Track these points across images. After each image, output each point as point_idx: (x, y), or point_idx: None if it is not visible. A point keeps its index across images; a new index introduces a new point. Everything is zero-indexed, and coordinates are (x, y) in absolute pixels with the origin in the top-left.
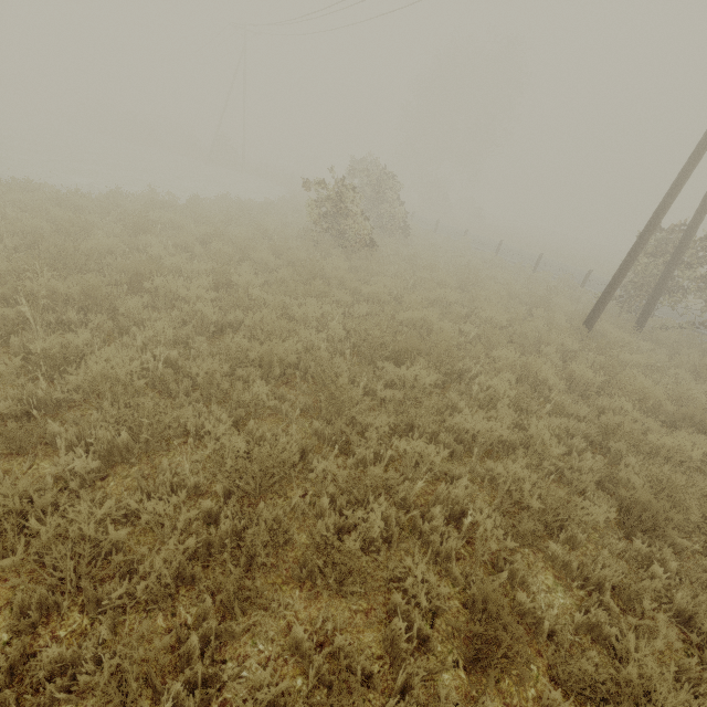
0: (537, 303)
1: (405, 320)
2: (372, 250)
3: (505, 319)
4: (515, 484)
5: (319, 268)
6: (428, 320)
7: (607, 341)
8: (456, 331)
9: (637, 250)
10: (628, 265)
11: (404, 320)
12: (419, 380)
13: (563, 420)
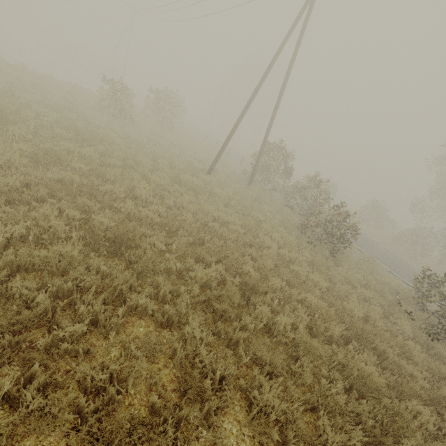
0: (199, 160)
1: (99, 133)
2: (132, 121)
3: (159, 151)
4: (55, 153)
5: (80, 111)
6: (110, 136)
7: (198, 168)
8: (122, 143)
9: (228, 137)
10: (225, 144)
11: (98, 133)
12: (62, 134)
13: (116, 161)
